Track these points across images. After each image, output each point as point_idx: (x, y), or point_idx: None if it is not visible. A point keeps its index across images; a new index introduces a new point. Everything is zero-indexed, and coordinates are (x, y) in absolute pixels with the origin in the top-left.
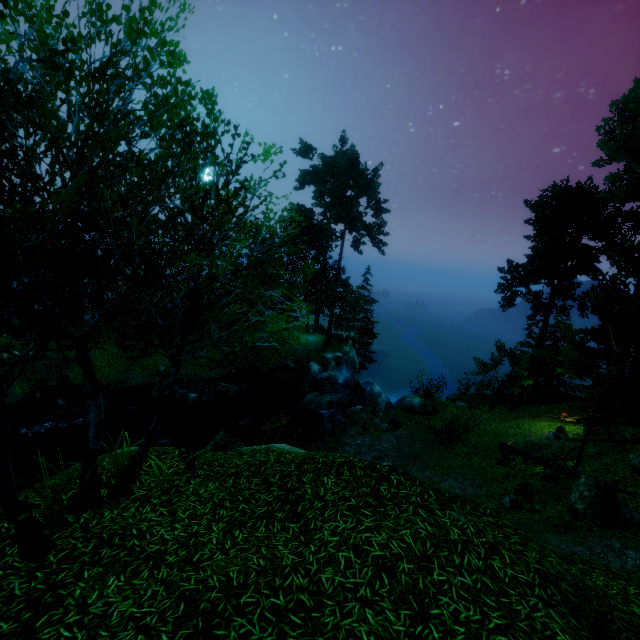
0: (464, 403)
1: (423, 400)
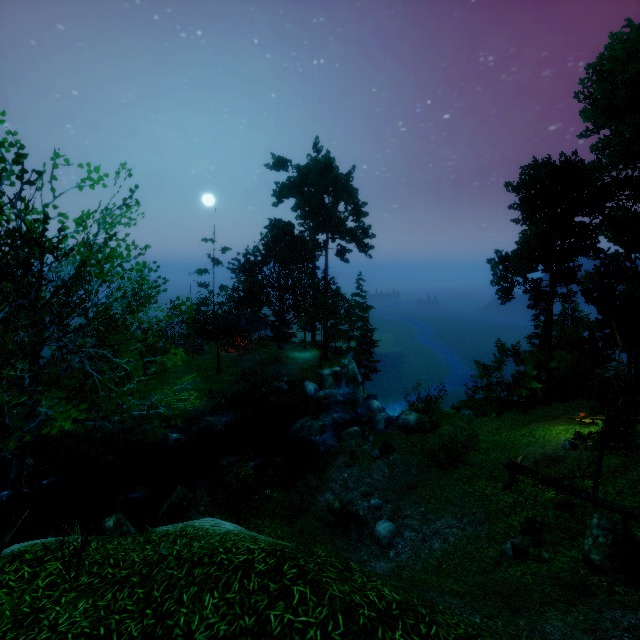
0: (470, 411)
1: (419, 416)
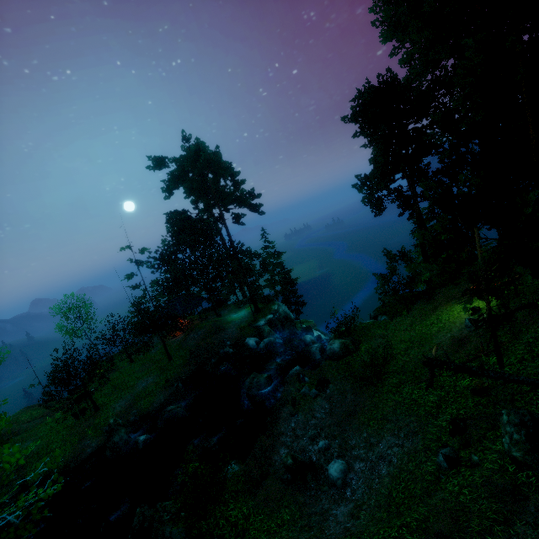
0: (385, 316)
1: (342, 342)
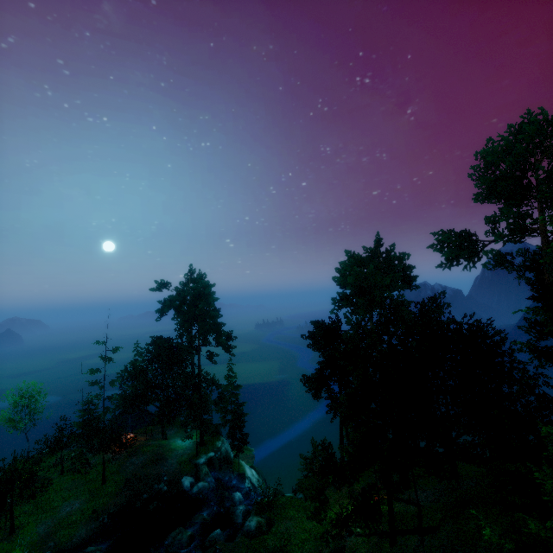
0: (302, 494)
1: (258, 520)
